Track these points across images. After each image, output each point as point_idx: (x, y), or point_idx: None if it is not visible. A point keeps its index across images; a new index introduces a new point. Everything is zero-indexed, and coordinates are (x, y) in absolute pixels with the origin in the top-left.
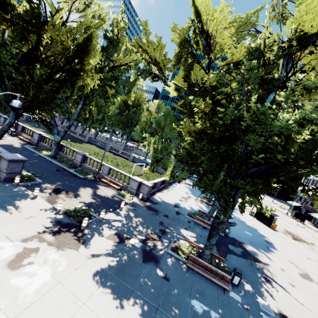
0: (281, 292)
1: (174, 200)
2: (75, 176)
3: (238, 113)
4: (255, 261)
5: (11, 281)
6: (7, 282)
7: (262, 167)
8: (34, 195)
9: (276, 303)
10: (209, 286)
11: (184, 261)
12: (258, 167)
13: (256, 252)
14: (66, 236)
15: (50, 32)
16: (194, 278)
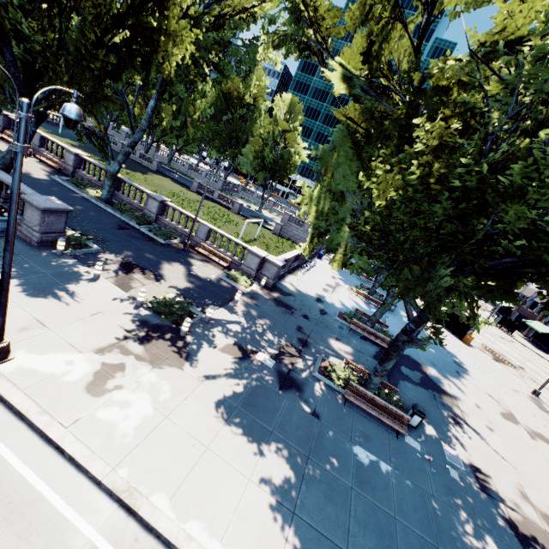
0: (475, 439)
1: (315, 290)
2: (151, 239)
3: (492, 157)
4: (440, 392)
5: (98, 414)
6: (93, 415)
7: (507, 260)
8: (95, 274)
9: (467, 454)
10: (376, 428)
11: (339, 390)
12: (500, 260)
13: (441, 378)
14: (160, 347)
15: None
16: (355, 415)
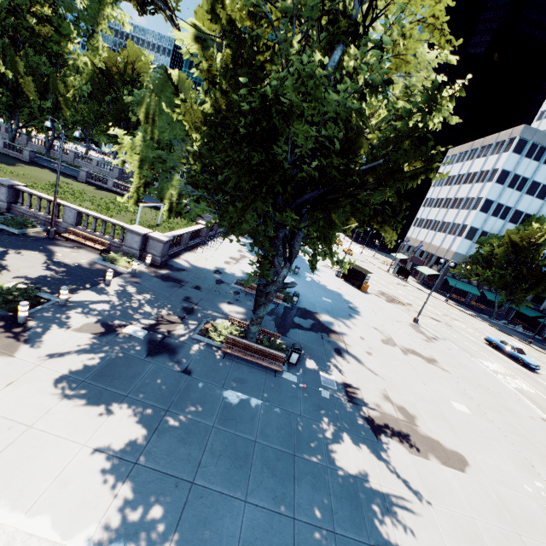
0: (353, 363)
1: (215, 263)
2: None
3: (281, 87)
4: (328, 333)
5: None
6: None
7: (322, 189)
8: None
9: (342, 376)
10: (254, 372)
11: (220, 346)
12: (317, 190)
13: (333, 322)
14: None
15: None
16: (233, 365)
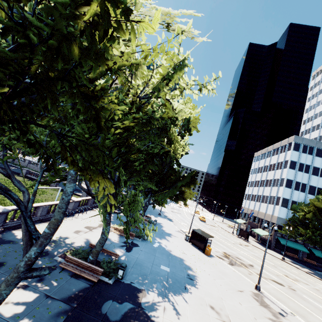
0: None
1: (61, 233)
2: None
3: None
4: None
5: None
6: None
7: None
8: None
9: None
10: None
11: None
12: None
13: (158, 303)
14: None
15: None
16: None
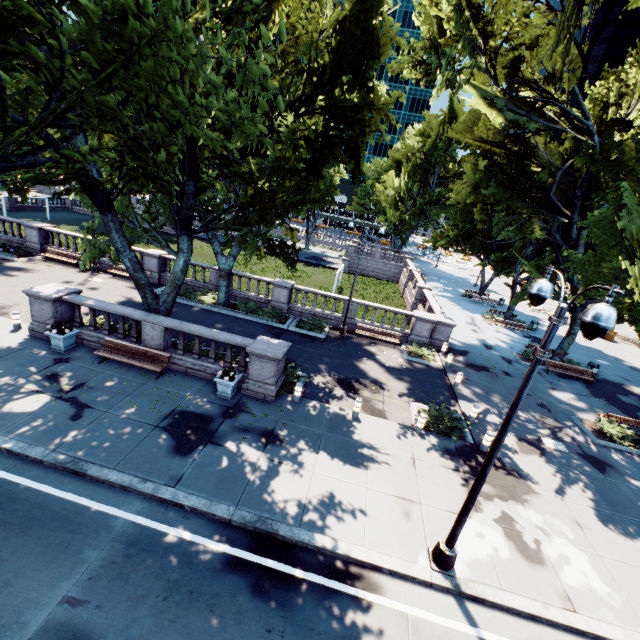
0: None
1: (469, 335)
2: (311, 338)
3: None
4: None
5: (567, 582)
6: (567, 586)
7: None
8: (356, 413)
9: None
10: None
11: (628, 451)
12: None
13: None
14: (493, 475)
15: (290, 2)
16: None
